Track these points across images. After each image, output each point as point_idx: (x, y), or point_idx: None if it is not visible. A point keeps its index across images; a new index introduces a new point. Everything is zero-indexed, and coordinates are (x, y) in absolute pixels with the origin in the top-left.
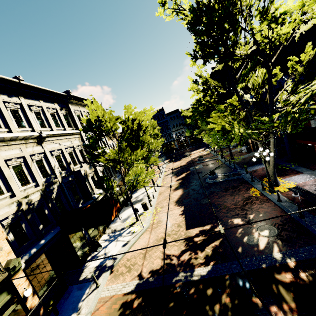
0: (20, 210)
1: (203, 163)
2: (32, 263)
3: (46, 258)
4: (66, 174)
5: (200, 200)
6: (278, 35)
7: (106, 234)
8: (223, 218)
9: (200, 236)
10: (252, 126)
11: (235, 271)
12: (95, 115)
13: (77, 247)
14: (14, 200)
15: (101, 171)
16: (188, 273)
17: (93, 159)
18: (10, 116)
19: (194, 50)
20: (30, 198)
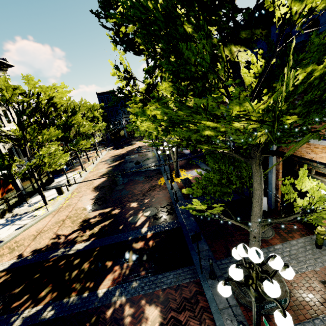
0: None
1: (140, 153)
2: None
3: None
4: None
5: (116, 186)
6: None
7: (4, 218)
8: (125, 202)
9: (97, 217)
10: None
11: (107, 243)
12: None
13: None
14: None
15: (8, 148)
16: (68, 249)
17: None
18: None
19: None
20: None
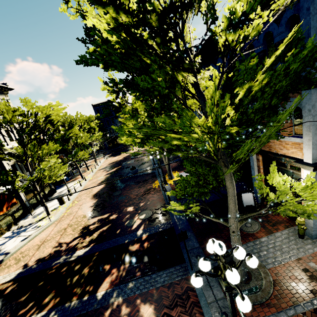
0: None
1: (136, 159)
2: None
3: None
4: None
5: (114, 192)
6: None
7: (11, 231)
8: (122, 207)
9: (96, 224)
10: None
11: (105, 248)
12: None
13: None
14: None
15: (12, 164)
16: (69, 256)
17: None
18: None
19: None
20: None
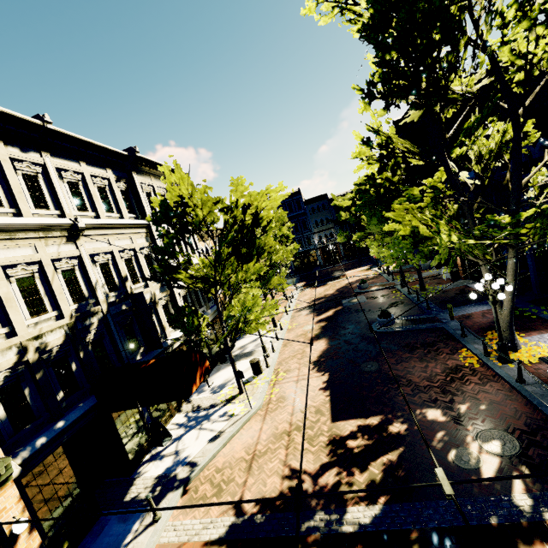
0: (23, 362)
1: (367, 294)
2: (37, 465)
3: (64, 456)
4: (117, 297)
5: (361, 364)
6: (547, 52)
7: (183, 413)
8: (405, 405)
9: (359, 437)
10: (474, 231)
11: (432, 524)
12: (177, 194)
13: (126, 435)
14: (12, 342)
15: (183, 295)
16: (334, 516)
17: (166, 275)
18: (21, 186)
19: (369, 82)
20: (44, 340)
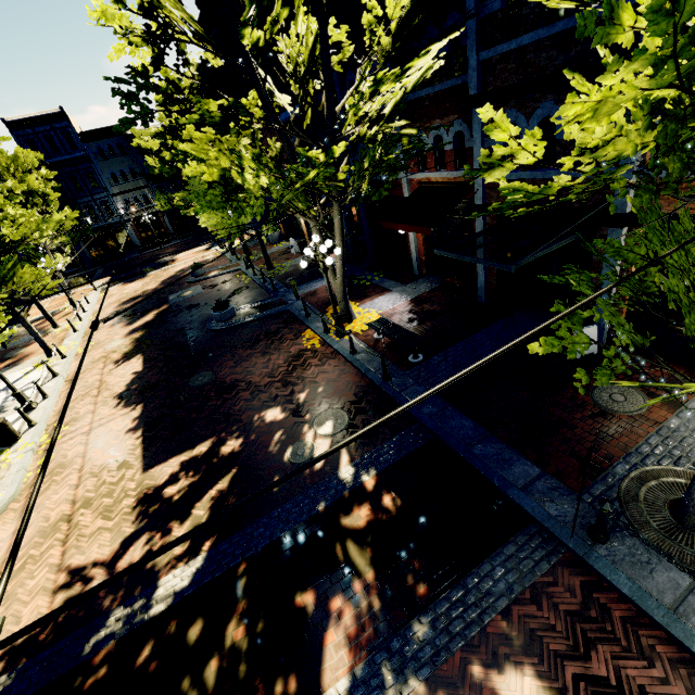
0: None
1: (205, 282)
2: None
3: None
4: None
5: (190, 378)
6: None
7: None
8: (243, 415)
9: (181, 478)
10: (291, 174)
11: (263, 544)
12: None
13: None
14: None
15: None
16: (139, 603)
17: None
18: None
19: None
20: None
